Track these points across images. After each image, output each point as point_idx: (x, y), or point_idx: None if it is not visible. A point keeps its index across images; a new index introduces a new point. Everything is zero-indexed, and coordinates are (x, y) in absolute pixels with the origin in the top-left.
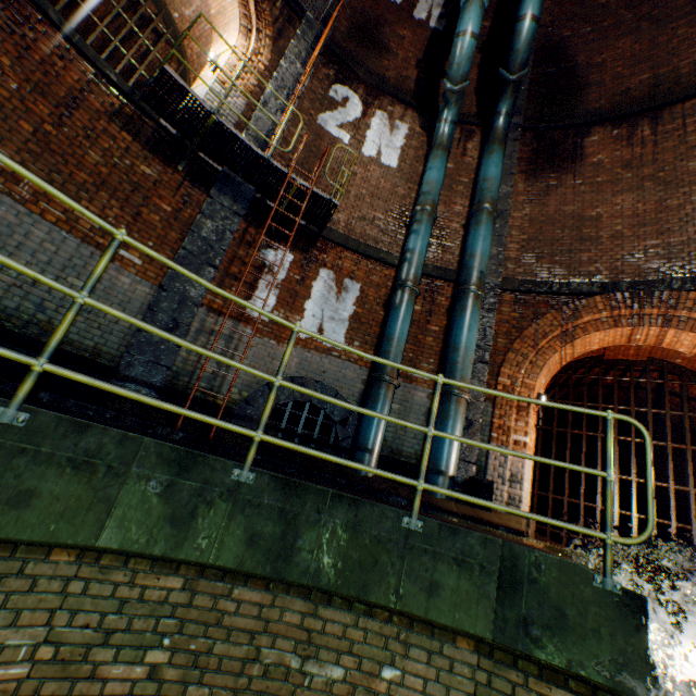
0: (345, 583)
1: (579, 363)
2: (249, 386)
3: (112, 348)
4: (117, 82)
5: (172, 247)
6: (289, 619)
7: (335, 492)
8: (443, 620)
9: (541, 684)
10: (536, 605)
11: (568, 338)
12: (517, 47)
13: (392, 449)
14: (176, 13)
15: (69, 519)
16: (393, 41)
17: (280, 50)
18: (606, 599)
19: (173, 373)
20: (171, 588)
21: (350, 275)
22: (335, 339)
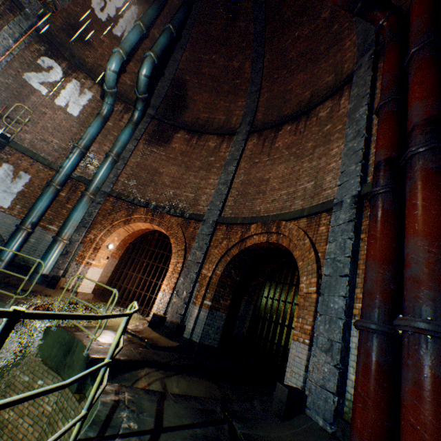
0: None
1: (158, 231)
2: None
3: None
4: None
5: None
6: None
7: None
8: None
9: None
10: None
11: (127, 223)
12: (139, 84)
13: (24, 260)
14: None
15: None
16: (96, 41)
17: None
18: None
19: None
20: None
21: (26, 170)
22: (5, 202)
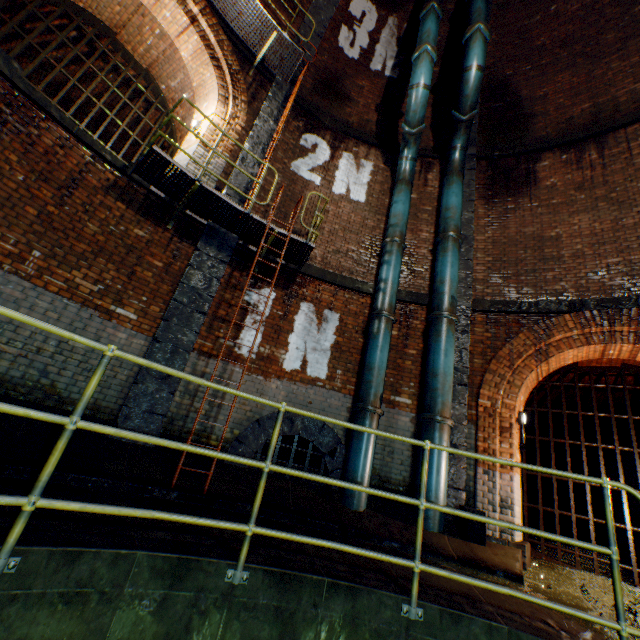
0: None
1: (553, 371)
2: (240, 423)
3: (111, 402)
4: (112, 160)
5: (164, 299)
6: None
7: (330, 580)
8: None
9: None
10: None
11: (542, 356)
12: (466, 92)
13: (380, 477)
14: (163, 85)
15: None
16: (353, 91)
17: (254, 111)
18: None
19: (168, 419)
20: None
21: (329, 306)
22: (319, 369)
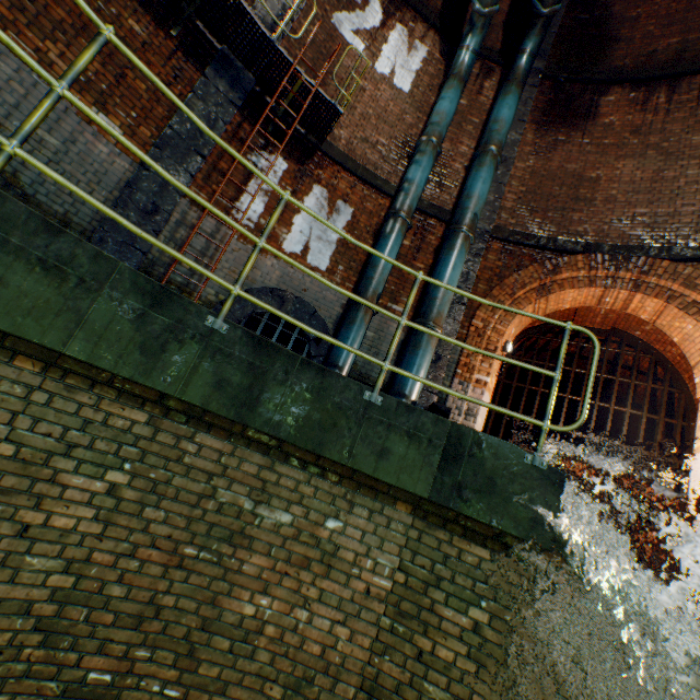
0: (303, 438)
1: (548, 327)
2: (227, 290)
3: (84, 220)
4: None
5: (157, 124)
6: (247, 469)
7: (305, 359)
8: (388, 479)
9: (463, 542)
10: (472, 474)
11: (544, 292)
12: None
13: (361, 373)
14: None
15: (36, 318)
16: None
17: None
18: (532, 473)
19: (148, 261)
20: (135, 421)
21: (344, 198)
22: (320, 260)
